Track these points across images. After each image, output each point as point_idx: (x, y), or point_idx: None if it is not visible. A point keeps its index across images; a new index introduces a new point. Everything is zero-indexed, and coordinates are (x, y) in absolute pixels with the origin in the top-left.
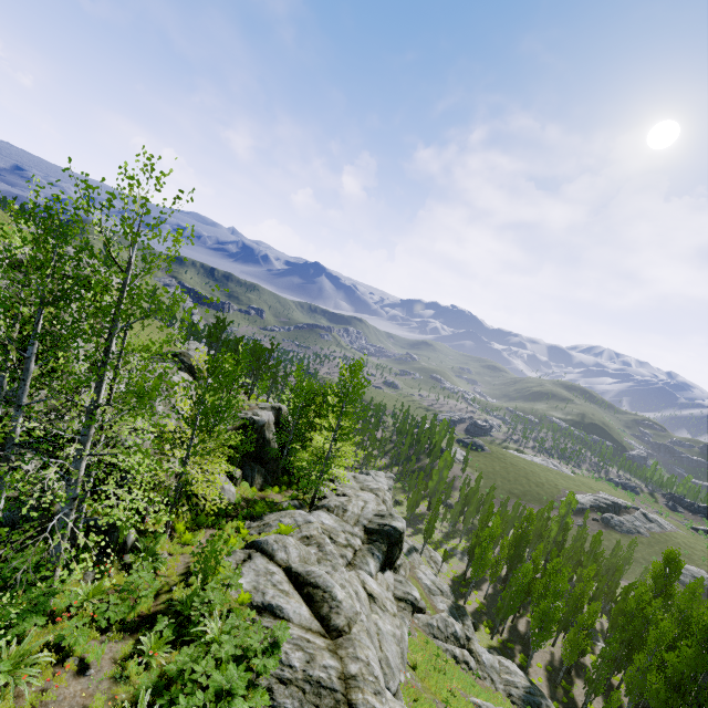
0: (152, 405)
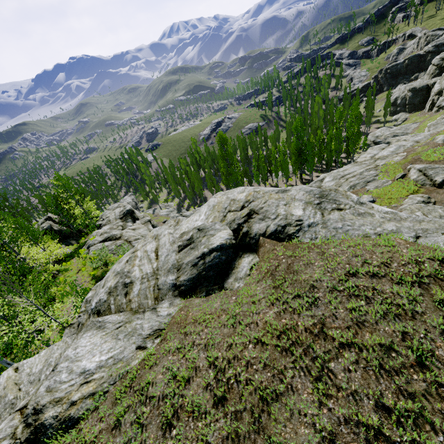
0: (22, 240)
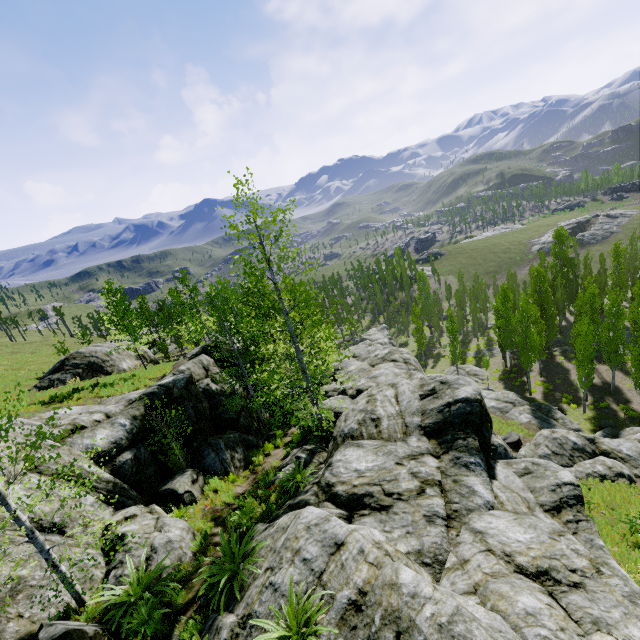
0: None
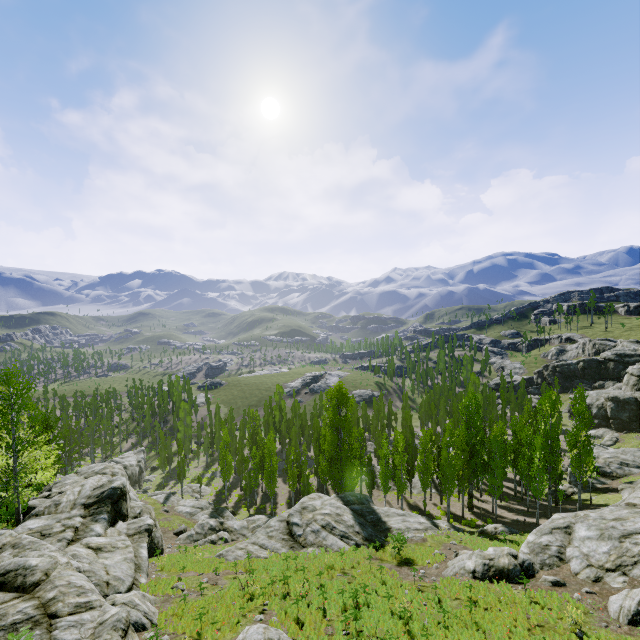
0: None
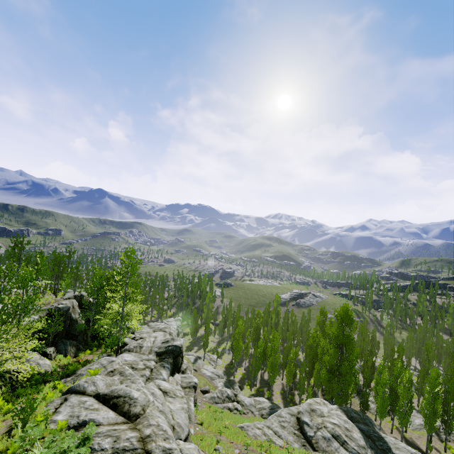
0: None
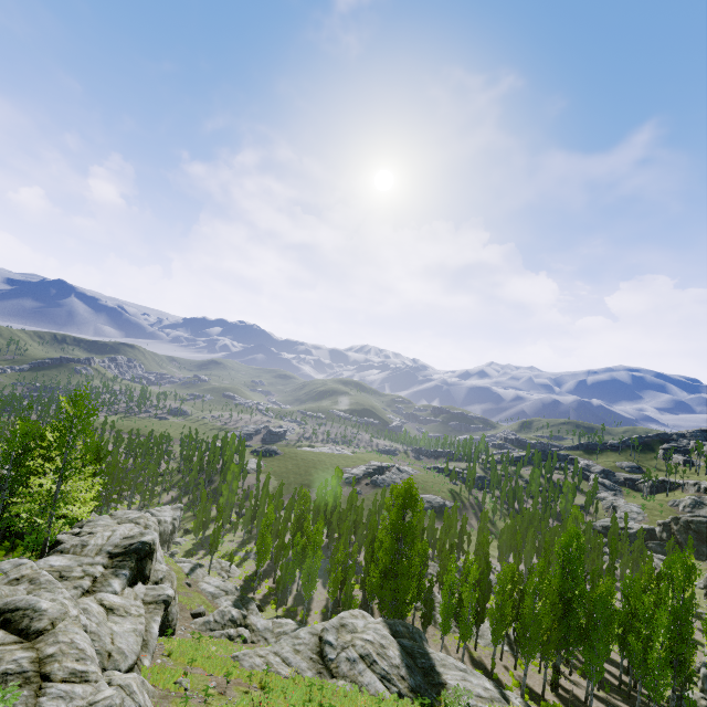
0: None
